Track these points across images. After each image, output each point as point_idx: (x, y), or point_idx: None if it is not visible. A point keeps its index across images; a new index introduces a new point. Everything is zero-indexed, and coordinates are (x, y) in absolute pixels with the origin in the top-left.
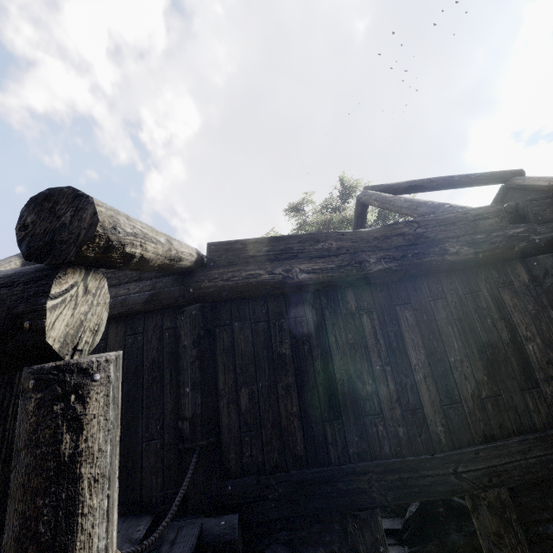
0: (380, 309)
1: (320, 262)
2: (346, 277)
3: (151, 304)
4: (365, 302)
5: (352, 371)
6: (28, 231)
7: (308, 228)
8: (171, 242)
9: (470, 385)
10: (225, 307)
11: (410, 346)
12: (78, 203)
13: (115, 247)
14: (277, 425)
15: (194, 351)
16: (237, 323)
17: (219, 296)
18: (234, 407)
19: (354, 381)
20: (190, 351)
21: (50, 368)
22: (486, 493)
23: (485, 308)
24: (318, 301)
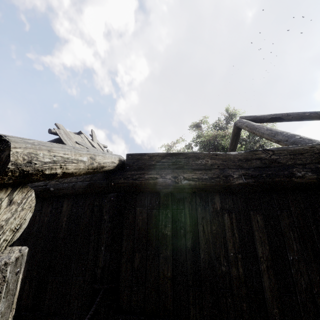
0: (238, 211)
1: (198, 173)
2: (215, 186)
3: (88, 189)
4: (227, 205)
5: (212, 253)
6: None
7: (202, 139)
8: (94, 158)
9: (304, 281)
10: (133, 196)
11: (258, 242)
12: None
13: (33, 173)
14: (156, 283)
15: (109, 223)
16: (138, 208)
17: (129, 189)
18: (130, 265)
19: (213, 261)
20: (107, 223)
21: None
22: None
23: None
24: (194, 200)
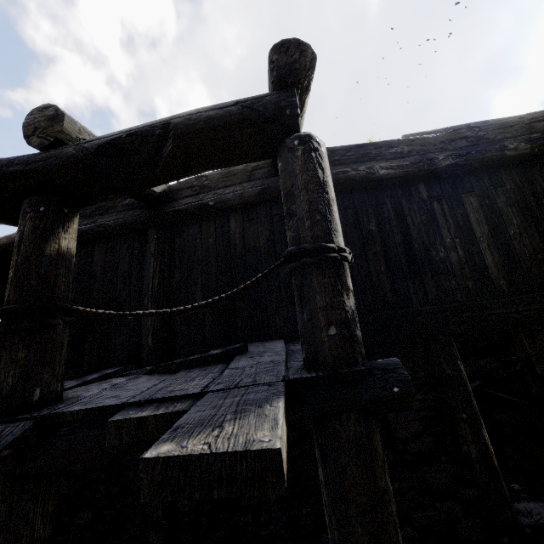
0: (448, 197)
1: (396, 161)
2: (418, 172)
3: (262, 196)
4: (435, 192)
5: (427, 242)
6: (275, 64)
7: None
8: None
9: (528, 251)
10: None
11: (475, 224)
12: (302, 47)
13: (309, 88)
14: (369, 281)
15: None
16: None
17: None
18: None
19: (429, 249)
20: None
21: (305, 135)
22: (543, 325)
23: (540, 193)
24: (395, 193)
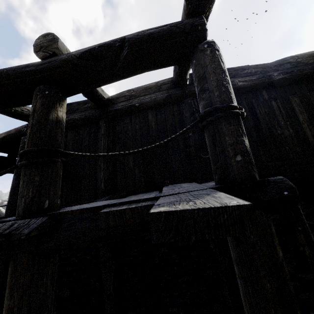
0: (281, 98)
1: (248, 77)
2: (262, 83)
3: (168, 99)
4: (272, 95)
5: (269, 124)
6: (190, 1)
7: None
8: None
9: None
10: None
11: (299, 113)
12: None
13: (207, 19)
14: None
15: (192, 117)
16: None
17: None
18: None
19: (271, 129)
20: (190, 117)
21: (211, 41)
22: None
23: None
24: (248, 96)
